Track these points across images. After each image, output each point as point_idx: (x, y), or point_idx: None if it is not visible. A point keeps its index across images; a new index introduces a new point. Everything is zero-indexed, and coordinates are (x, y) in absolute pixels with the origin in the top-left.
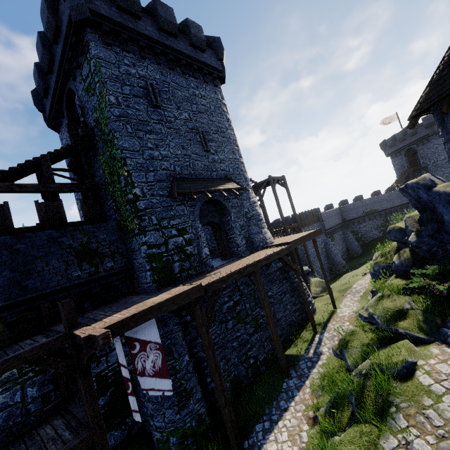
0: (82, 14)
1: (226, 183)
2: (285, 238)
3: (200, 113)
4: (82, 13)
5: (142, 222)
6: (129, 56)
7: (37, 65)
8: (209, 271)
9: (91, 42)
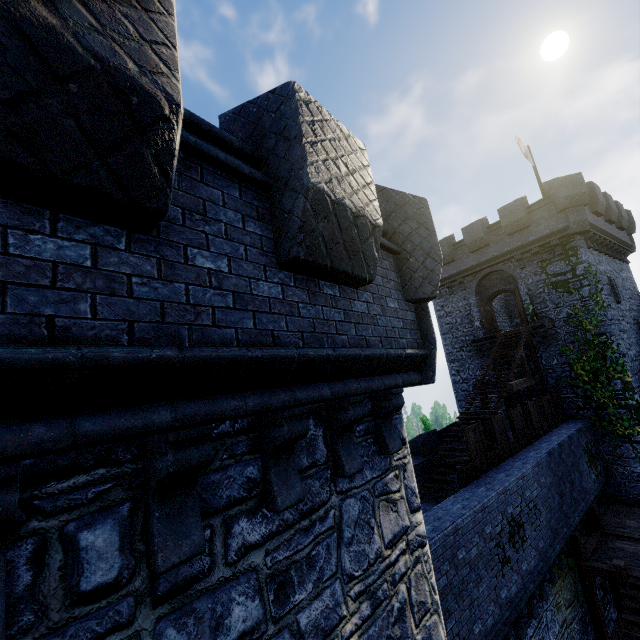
0: (583, 227)
1: None
2: None
3: (630, 299)
4: (583, 226)
5: None
6: (595, 254)
7: (447, 240)
8: None
9: (581, 248)
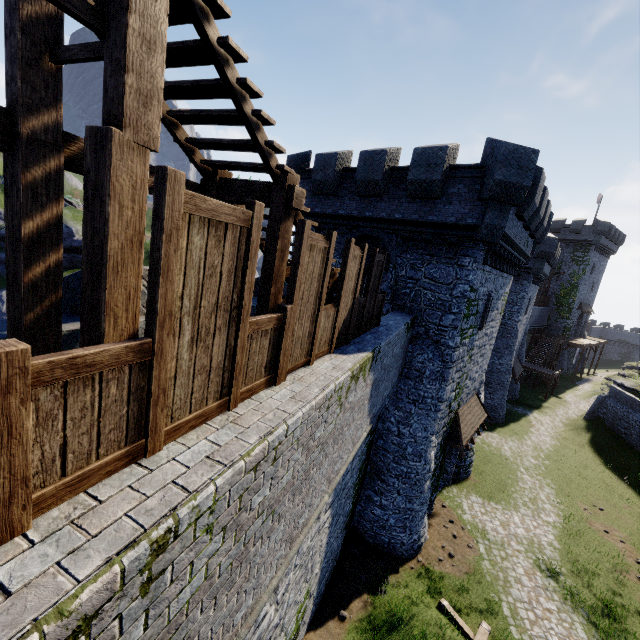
0: (596, 243)
1: (589, 307)
2: (589, 337)
3: (597, 274)
4: (597, 243)
5: (569, 316)
6: (595, 253)
7: None
8: (571, 338)
9: (591, 251)
